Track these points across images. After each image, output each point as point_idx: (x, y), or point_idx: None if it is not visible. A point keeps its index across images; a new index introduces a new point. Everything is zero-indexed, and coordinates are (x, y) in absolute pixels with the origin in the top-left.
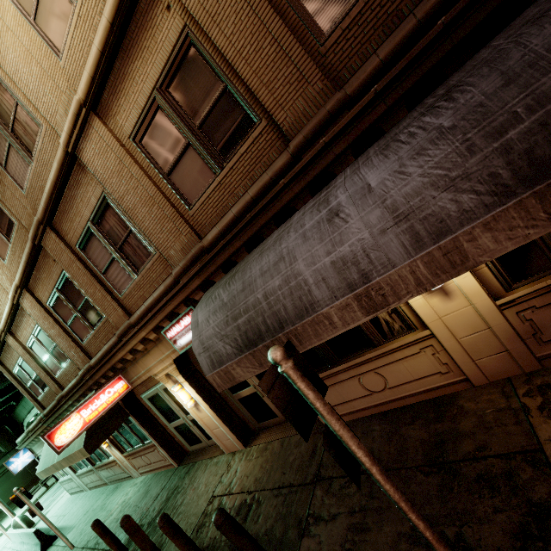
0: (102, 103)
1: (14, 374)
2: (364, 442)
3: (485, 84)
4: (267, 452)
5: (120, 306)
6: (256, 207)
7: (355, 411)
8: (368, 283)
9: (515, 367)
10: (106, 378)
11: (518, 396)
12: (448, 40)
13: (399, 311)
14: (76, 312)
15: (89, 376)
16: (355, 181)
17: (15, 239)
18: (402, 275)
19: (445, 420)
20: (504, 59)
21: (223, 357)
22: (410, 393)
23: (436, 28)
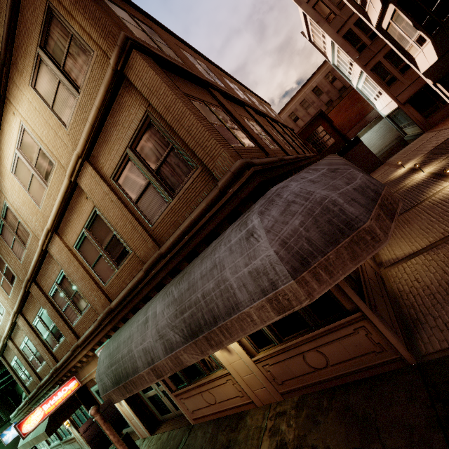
0: (60, 229)
1: (11, 365)
2: (201, 441)
3: (185, 284)
4: (159, 441)
5: (72, 332)
6: (130, 295)
7: (205, 415)
8: (154, 364)
9: (272, 397)
10: (66, 377)
11: (267, 418)
12: (193, 242)
13: (213, 356)
14: (49, 331)
15: (56, 375)
16: (154, 306)
17: (16, 285)
18: (164, 364)
19: (237, 430)
20: (190, 275)
21: (107, 387)
22: (229, 407)
23: (186, 239)
